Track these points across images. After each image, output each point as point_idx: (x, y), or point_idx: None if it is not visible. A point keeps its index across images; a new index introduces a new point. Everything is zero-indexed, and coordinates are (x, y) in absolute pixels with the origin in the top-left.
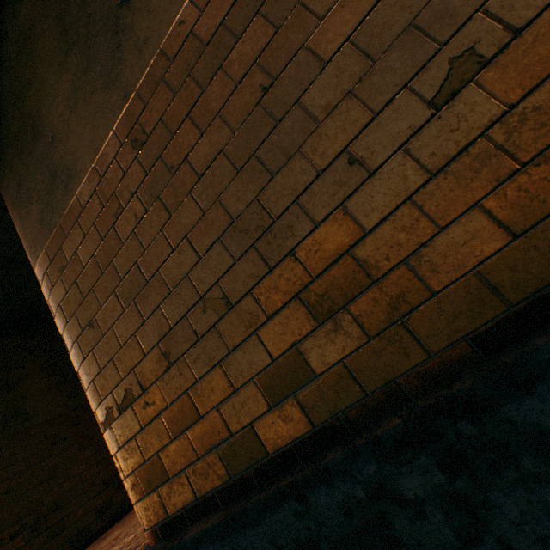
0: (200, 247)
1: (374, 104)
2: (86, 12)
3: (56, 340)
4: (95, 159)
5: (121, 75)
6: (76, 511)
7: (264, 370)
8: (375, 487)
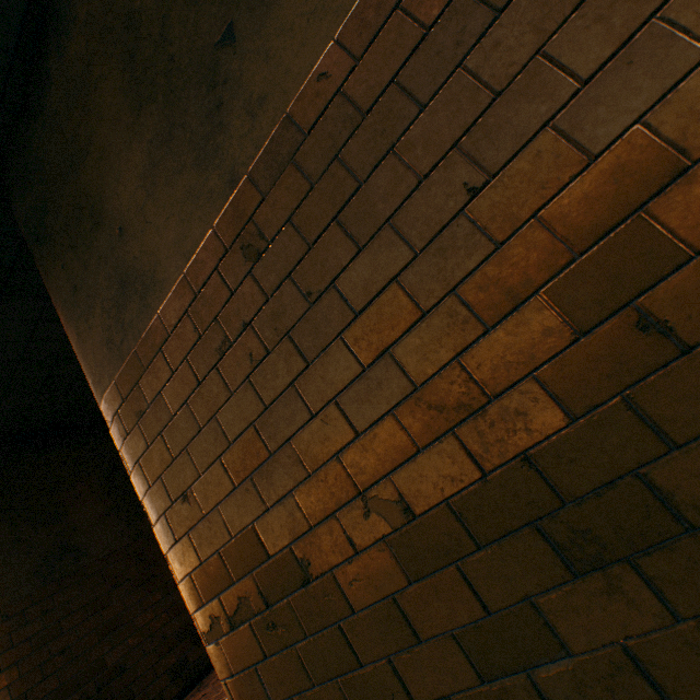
0: (358, 419)
1: (693, 234)
2: (166, 52)
3: (110, 450)
4: (186, 266)
5: (223, 148)
6: (145, 674)
7: (471, 624)
8: None
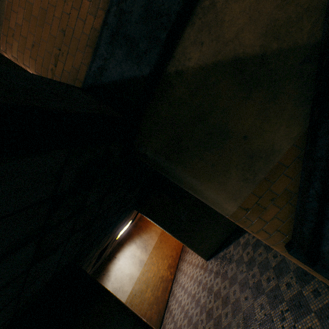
0: None
1: None
2: None
3: None
4: None
5: None
6: None
7: (89, 8)
8: (118, 3)
